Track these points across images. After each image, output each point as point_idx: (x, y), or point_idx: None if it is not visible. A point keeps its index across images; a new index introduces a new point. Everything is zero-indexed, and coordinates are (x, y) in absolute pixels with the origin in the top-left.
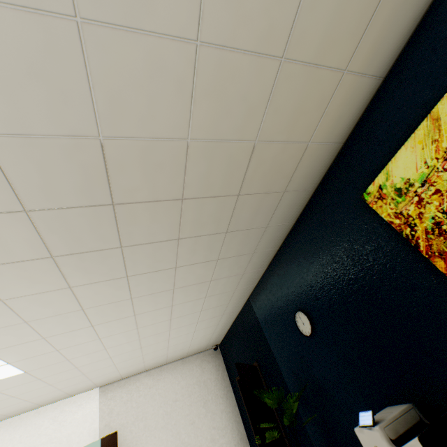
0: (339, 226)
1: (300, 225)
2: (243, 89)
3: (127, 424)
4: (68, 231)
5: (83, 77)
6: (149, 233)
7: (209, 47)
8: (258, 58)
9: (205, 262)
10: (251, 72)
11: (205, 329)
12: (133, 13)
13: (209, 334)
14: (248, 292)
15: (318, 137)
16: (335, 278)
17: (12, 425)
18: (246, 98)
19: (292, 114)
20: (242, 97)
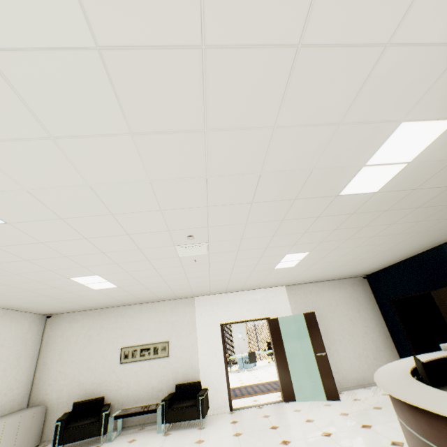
0: None
1: None
2: None
3: (307, 311)
4: (446, 196)
5: None
6: None
7: None
8: None
9: None
10: None
11: (383, 261)
12: None
13: (378, 265)
14: None
15: None
16: None
17: (241, 296)
18: None
19: None
20: None
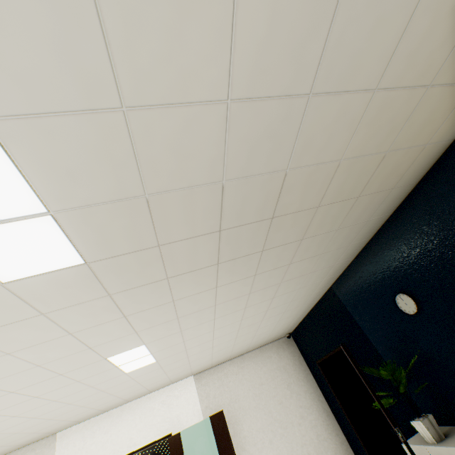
0: (450, 214)
1: (399, 216)
2: (393, 115)
3: (224, 406)
4: (236, 242)
5: (295, 131)
6: (284, 237)
7: (381, 91)
8: (412, 90)
9: (312, 257)
10: (402, 101)
11: (287, 318)
12: (343, 82)
13: (288, 323)
14: (332, 281)
15: (435, 139)
16: (446, 260)
17: (131, 408)
18: (392, 121)
19: (422, 125)
20: (390, 120)
